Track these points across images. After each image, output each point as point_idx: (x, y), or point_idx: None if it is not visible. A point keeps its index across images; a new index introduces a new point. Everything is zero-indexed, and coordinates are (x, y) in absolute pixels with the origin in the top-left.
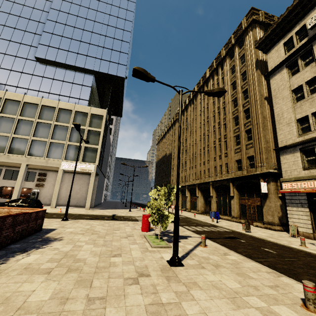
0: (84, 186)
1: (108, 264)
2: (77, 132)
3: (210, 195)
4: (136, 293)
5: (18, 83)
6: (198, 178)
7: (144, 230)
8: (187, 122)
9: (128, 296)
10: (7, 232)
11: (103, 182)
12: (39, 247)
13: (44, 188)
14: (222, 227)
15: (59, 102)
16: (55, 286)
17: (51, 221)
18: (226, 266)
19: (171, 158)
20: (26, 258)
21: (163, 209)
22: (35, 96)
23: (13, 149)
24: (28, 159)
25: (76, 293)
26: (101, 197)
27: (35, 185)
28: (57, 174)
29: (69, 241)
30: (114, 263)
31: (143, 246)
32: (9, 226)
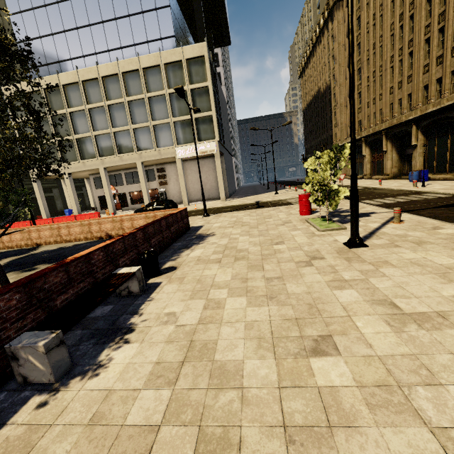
0: (210, 173)
1: (272, 251)
2: (178, 98)
3: (411, 145)
4: (312, 273)
5: (81, 49)
6: (386, 119)
7: (304, 214)
8: (360, 1)
9: (305, 276)
10: (166, 233)
11: (232, 163)
12: (197, 243)
13: (169, 185)
14: (432, 192)
15: (139, 59)
16: (230, 271)
17: (193, 219)
18: (435, 242)
19: (330, 94)
20: (193, 253)
21: (329, 183)
22: (108, 61)
23: (120, 148)
24: (140, 156)
25: (252, 275)
26: (234, 183)
27: (158, 184)
28: (175, 165)
29: (223, 235)
30: (279, 251)
31: (307, 231)
32: (165, 228)
